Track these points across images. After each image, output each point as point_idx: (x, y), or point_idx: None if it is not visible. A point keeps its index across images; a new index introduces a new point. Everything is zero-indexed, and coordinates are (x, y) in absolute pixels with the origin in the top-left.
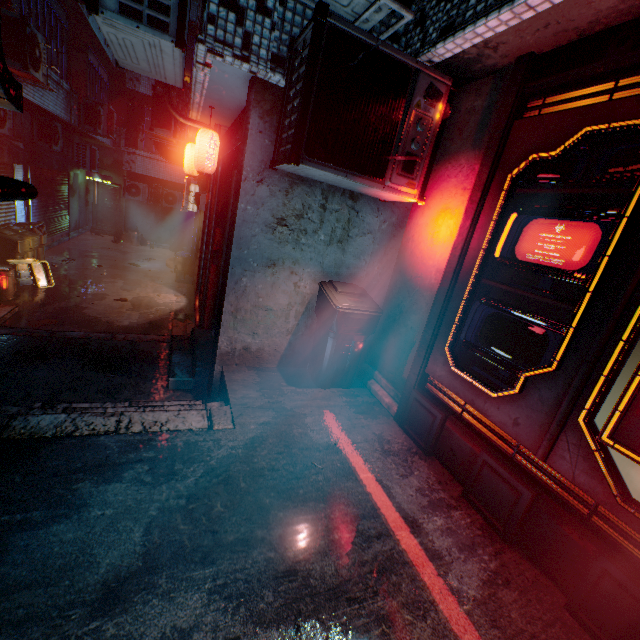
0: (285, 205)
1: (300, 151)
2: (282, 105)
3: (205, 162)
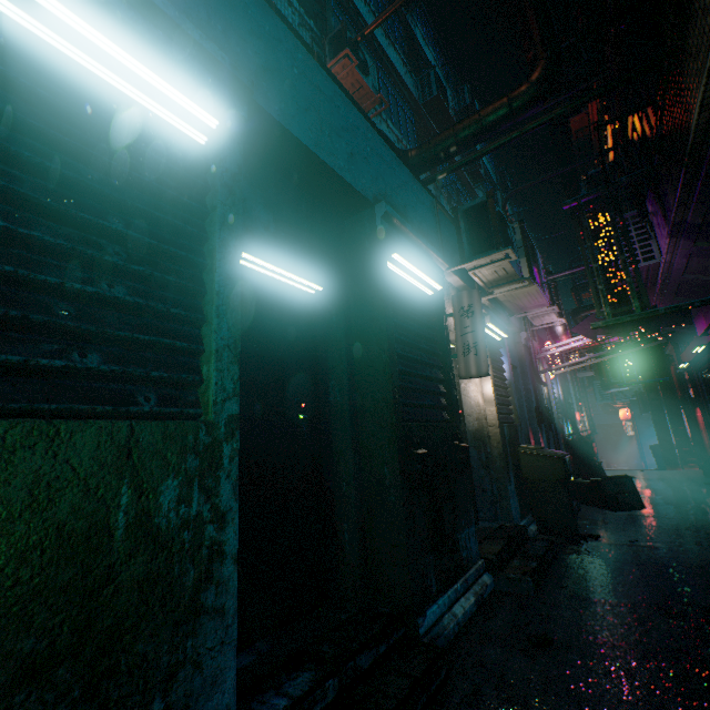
0: (649, 421)
1: (641, 412)
2: (637, 403)
3: (625, 416)
